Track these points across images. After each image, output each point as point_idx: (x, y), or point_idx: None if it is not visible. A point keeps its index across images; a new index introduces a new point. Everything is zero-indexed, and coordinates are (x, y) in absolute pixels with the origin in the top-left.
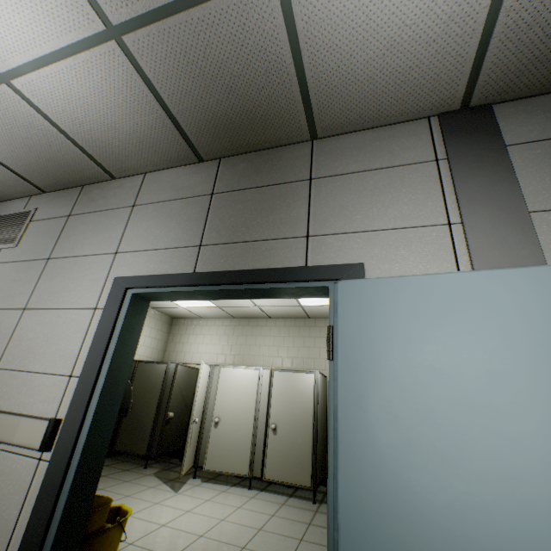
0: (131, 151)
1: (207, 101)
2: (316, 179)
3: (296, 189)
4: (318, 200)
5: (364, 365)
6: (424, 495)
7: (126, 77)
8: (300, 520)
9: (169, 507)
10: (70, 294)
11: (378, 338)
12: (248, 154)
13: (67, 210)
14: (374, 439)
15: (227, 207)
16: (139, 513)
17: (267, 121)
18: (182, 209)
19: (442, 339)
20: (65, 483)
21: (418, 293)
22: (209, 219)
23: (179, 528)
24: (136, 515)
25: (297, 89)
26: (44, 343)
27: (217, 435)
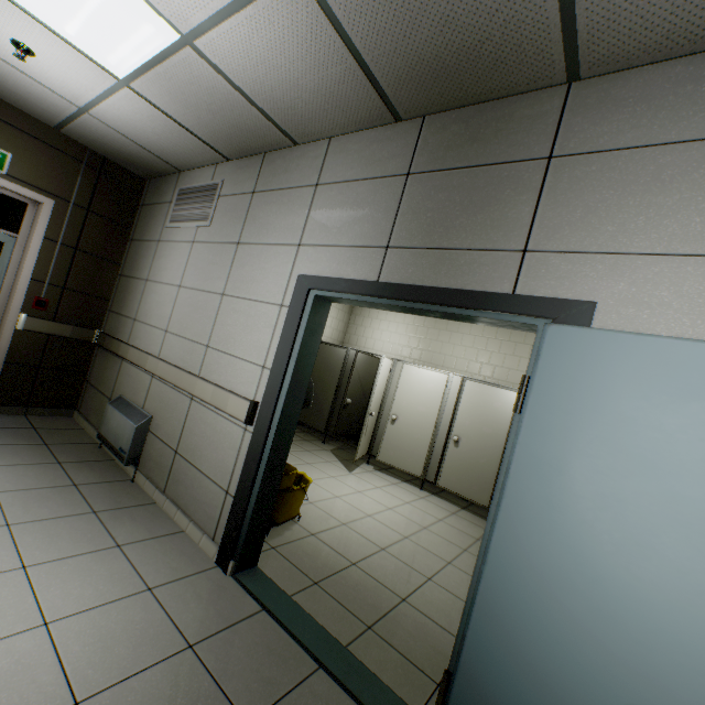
0: (314, 113)
1: (411, 40)
2: (558, 158)
3: (524, 174)
4: (554, 194)
5: (554, 432)
6: (581, 571)
7: (311, 20)
8: (468, 533)
9: (342, 483)
10: (258, 286)
11: (581, 407)
12: (463, 109)
13: (251, 185)
14: (542, 506)
15: (424, 197)
16: (317, 481)
17: (497, 61)
18: (369, 194)
19: (669, 429)
20: (264, 453)
21: (659, 363)
22: (400, 212)
23: (350, 503)
24: (315, 481)
25: (554, 5)
26: (241, 331)
27: (393, 432)
